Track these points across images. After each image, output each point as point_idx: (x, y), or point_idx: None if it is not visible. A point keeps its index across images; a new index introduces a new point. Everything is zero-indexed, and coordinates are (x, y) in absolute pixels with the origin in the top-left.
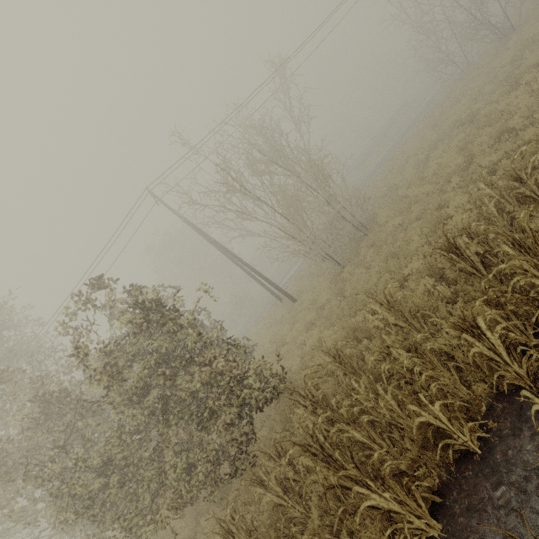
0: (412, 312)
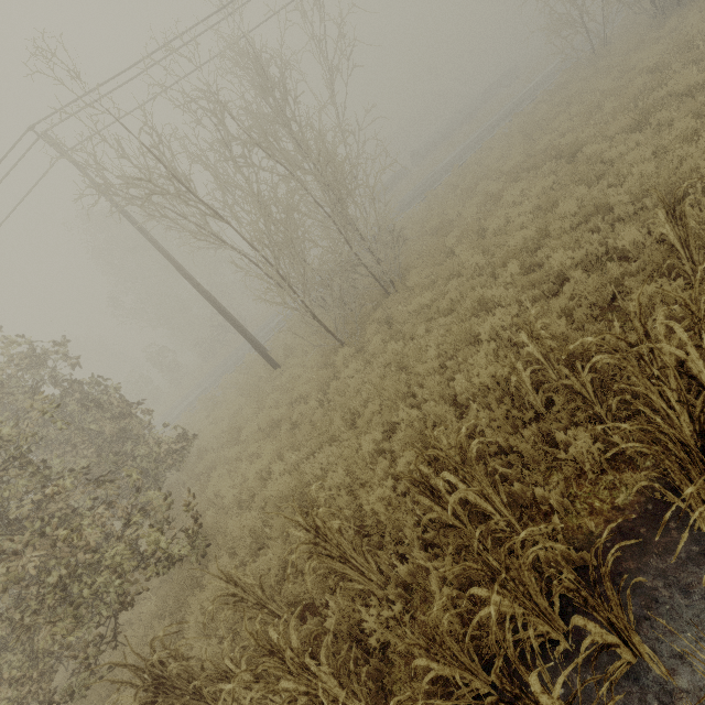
0: (372, 510)
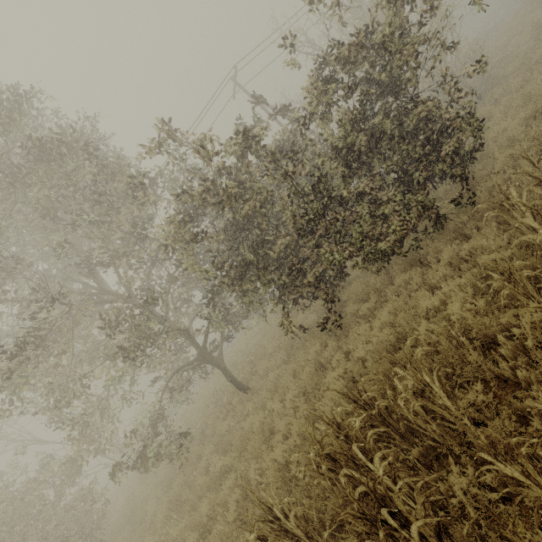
0: None
